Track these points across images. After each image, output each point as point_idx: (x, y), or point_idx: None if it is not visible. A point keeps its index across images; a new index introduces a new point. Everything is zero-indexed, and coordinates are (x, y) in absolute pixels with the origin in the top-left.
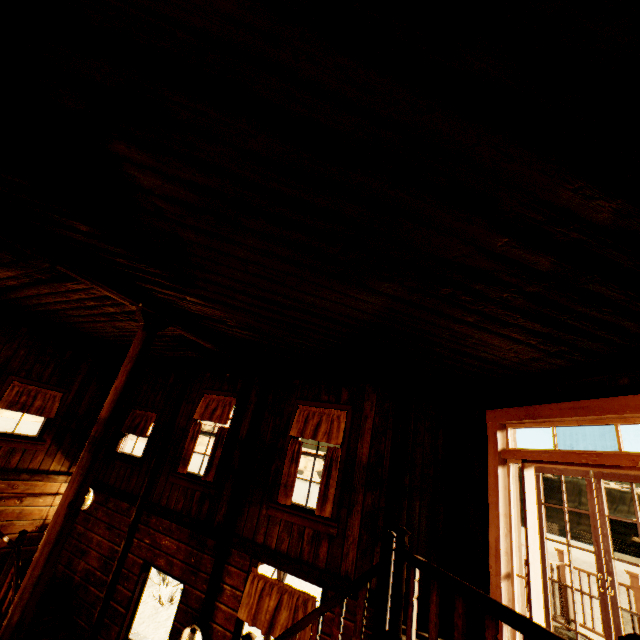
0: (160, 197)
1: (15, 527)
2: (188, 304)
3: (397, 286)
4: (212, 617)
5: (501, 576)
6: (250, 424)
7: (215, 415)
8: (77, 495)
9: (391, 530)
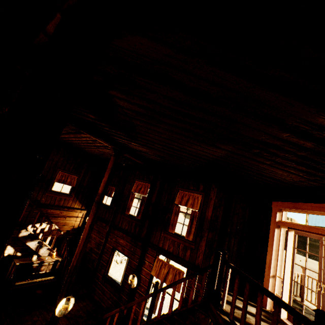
0: (127, 109)
1: (63, 228)
2: (132, 145)
3: (231, 147)
4: (140, 272)
5: (270, 276)
6: (156, 196)
7: (141, 191)
8: (92, 222)
9: (219, 250)
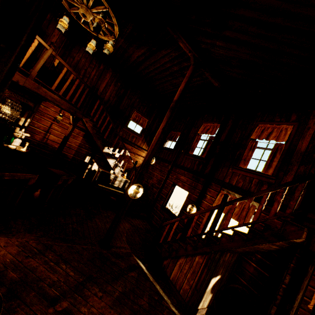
0: None
1: (132, 163)
2: (215, 50)
3: None
4: (200, 205)
5: None
6: (226, 135)
7: (208, 131)
8: (165, 126)
9: None
